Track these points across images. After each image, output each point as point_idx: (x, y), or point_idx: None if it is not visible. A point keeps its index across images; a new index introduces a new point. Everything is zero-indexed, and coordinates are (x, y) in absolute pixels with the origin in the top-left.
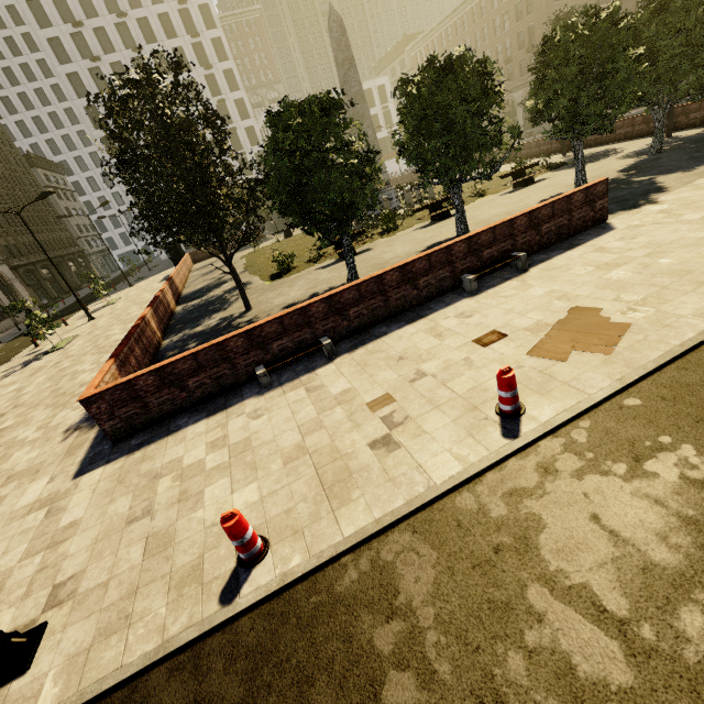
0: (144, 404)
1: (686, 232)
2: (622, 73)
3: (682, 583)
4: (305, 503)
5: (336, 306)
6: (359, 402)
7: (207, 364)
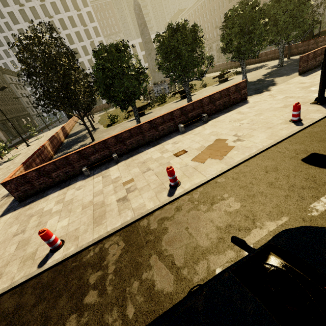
0: (32, 184)
1: (274, 104)
2: (258, 30)
3: (205, 252)
4: (84, 225)
5: (119, 139)
6: (120, 182)
7: (60, 166)
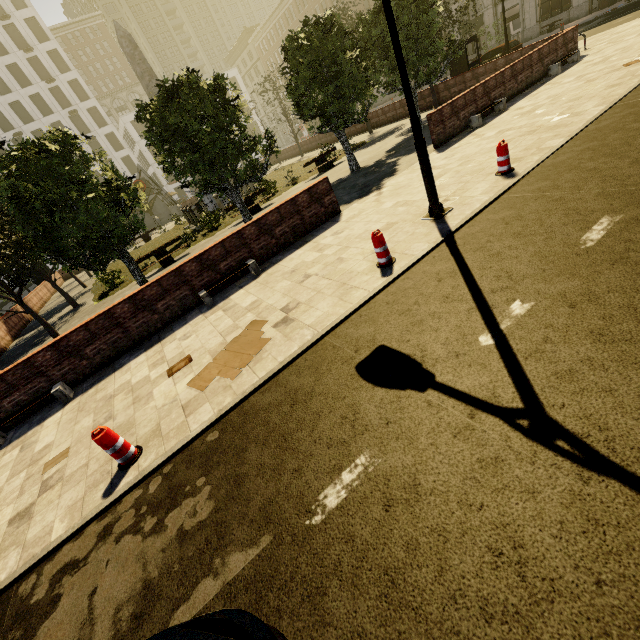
0: None
1: (373, 224)
2: (346, 73)
3: None
4: None
5: (66, 350)
6: (44, 461)
7: None
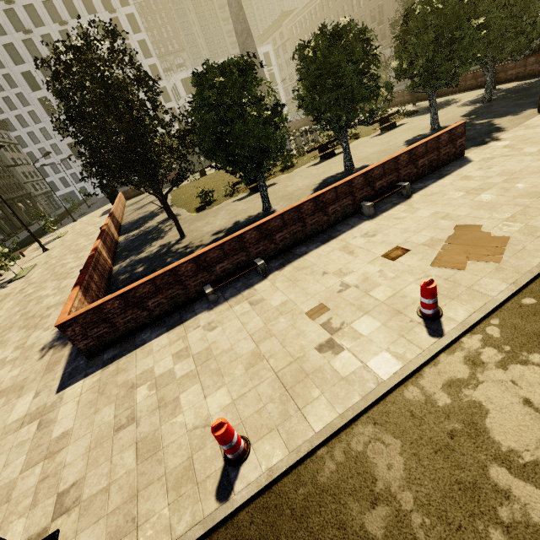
0: (112, 324)
1: (531, 162)
2: (467, 38)
3: None
4: (273, 403)
5: (265, 232)
6: (298, 311)
7: (163, 287)
